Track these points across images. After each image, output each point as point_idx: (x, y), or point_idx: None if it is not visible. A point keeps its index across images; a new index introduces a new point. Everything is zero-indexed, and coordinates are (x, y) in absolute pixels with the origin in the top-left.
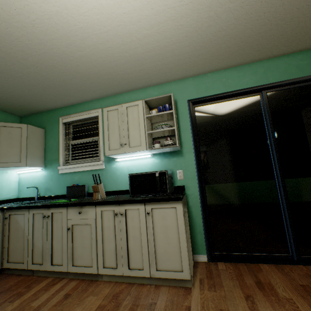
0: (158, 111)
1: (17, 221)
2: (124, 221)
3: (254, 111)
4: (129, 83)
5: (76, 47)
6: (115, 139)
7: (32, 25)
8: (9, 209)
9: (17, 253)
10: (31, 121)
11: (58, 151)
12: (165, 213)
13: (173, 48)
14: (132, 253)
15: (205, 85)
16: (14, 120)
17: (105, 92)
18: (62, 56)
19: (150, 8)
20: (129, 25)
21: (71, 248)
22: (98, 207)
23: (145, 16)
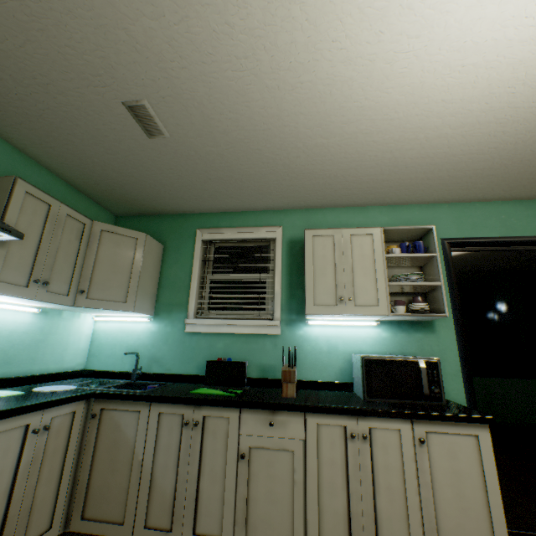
0: (402, 250)
1: (117, 425)
2: (367, 451)
3: (500, 267)
4: (349, 195)
5: (324, 131)
6: (326, 287)
7: (290, 89)
8: (108, 398)
9: (107, 499)
10: (138, 226)
11: (186, 290)
12: (455, 444)
13: (460, 160)
14: (385, 523)
15: (471, 219)
16: (107, 220)
17: (297, 202)
18: (289, 139)
19: (485, 101)
20: (432, 118)
21: (244, 499)
22: (311, 416)
23: (467, 110)
